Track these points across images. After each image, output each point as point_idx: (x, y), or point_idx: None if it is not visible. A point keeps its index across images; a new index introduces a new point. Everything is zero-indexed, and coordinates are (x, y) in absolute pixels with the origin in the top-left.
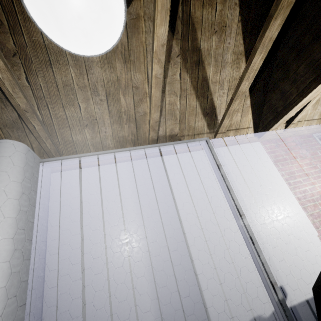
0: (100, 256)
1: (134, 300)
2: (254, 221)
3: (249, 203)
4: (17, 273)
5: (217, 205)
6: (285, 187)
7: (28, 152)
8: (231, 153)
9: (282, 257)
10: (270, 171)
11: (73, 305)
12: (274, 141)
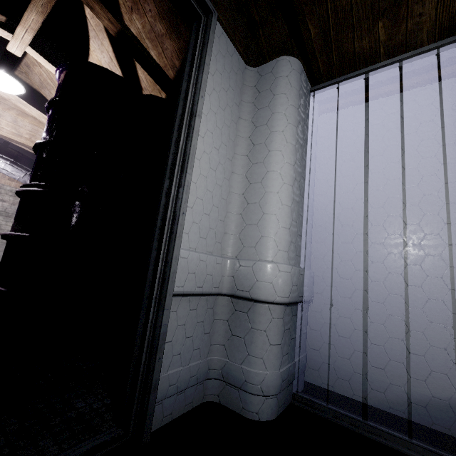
0: (381, 223)
1: (435, 291)
2: None
3: None
4: (297, 203)
5: None
6: None
7: (302, 73)
8: None
9: None
10: None
11: (341, 265)
12: None
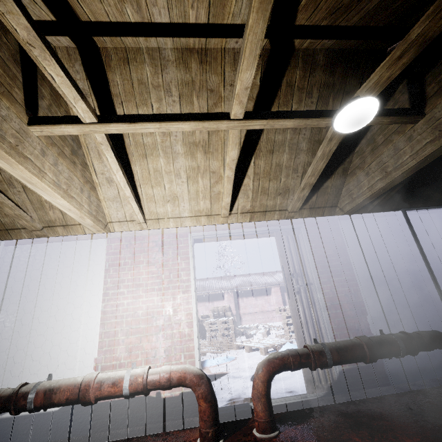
0: None
1: None
2: (32, 330)
3: (41, 311)
4: None
5: (4, 309)
6: (98, 298)
7: None
8: (61, 250)
9: (37, 371)
10: (93, 277)
11: None
12: (127, 239)
